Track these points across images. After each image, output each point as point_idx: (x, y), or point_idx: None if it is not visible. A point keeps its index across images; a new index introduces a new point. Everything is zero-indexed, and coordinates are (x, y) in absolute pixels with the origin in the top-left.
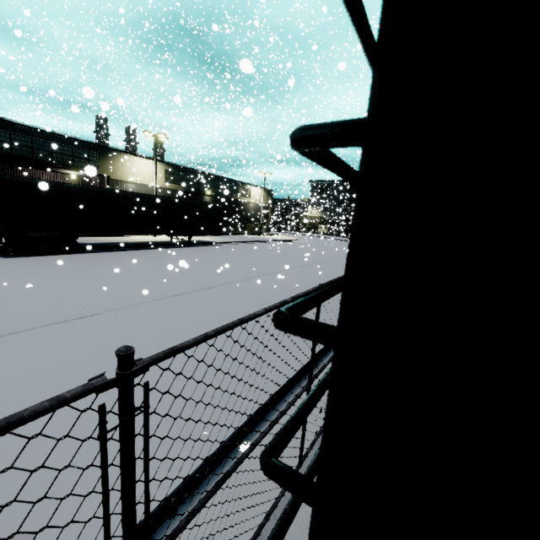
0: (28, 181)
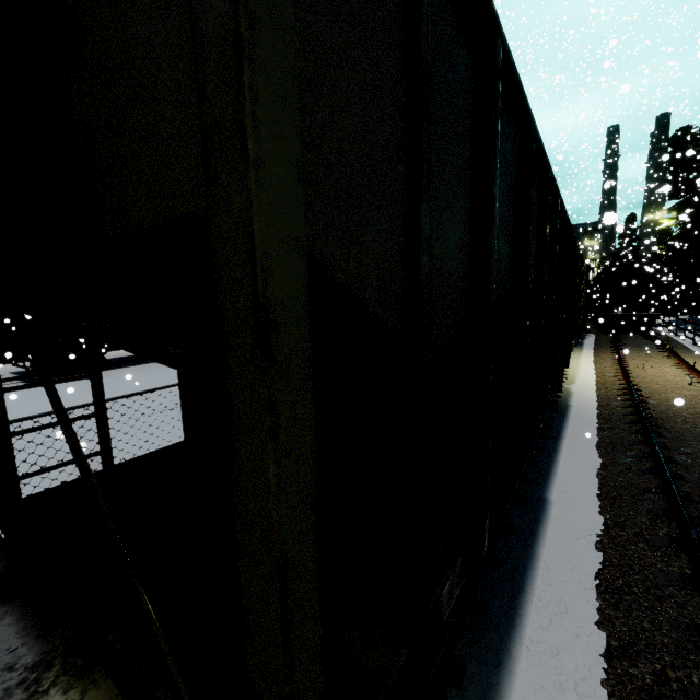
0: None
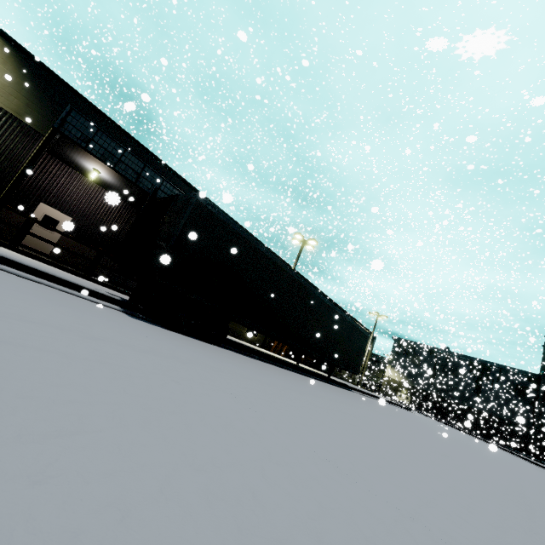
0: (223, 219)
